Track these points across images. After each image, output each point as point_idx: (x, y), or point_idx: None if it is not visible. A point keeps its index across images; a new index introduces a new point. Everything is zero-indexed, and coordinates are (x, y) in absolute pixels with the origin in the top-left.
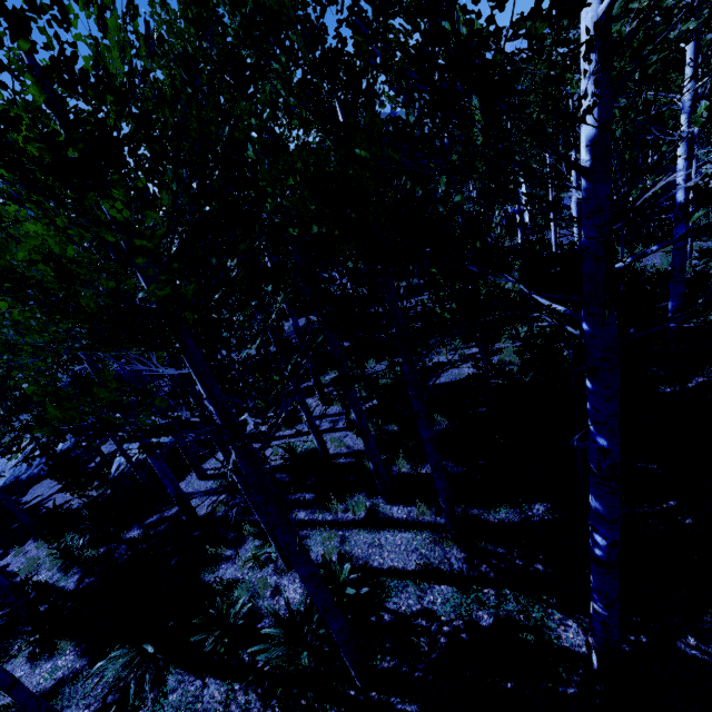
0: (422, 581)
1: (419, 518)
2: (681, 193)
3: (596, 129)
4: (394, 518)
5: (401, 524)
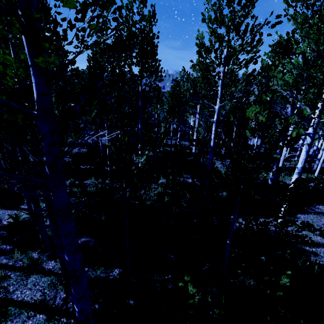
0: (32, 310)
1: (58, 270)
2: (212, 142)
3: (36, 95)
4: (44, 268)
5: (46, 272)
